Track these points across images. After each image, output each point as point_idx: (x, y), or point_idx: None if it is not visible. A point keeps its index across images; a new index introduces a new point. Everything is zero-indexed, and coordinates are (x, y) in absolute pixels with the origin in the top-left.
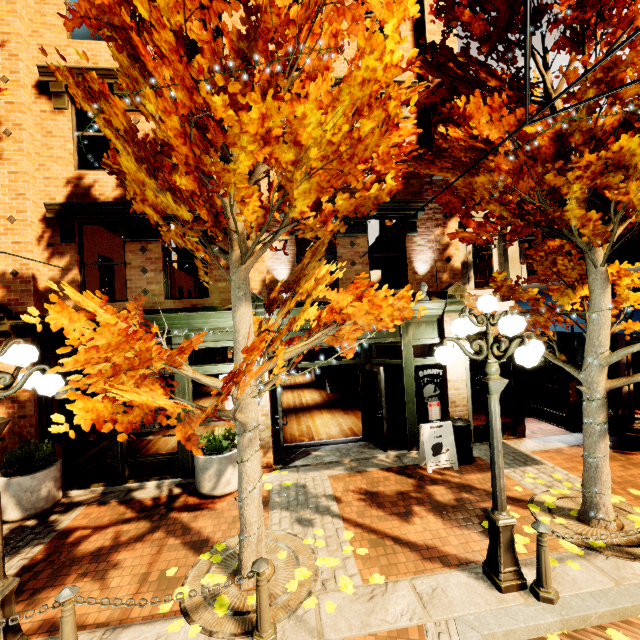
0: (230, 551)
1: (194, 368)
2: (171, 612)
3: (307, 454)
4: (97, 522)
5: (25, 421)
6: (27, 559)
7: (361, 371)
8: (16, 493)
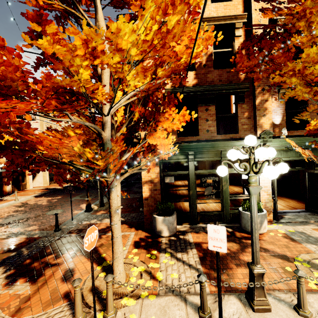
0: (309, 262)
1: (231, 169)
2: (317, 289)
3: (282, 217)
4: (206, 241)
5: (156, 192)
6: (196, 254)
7: (307, 174)
8: (167, 224)
